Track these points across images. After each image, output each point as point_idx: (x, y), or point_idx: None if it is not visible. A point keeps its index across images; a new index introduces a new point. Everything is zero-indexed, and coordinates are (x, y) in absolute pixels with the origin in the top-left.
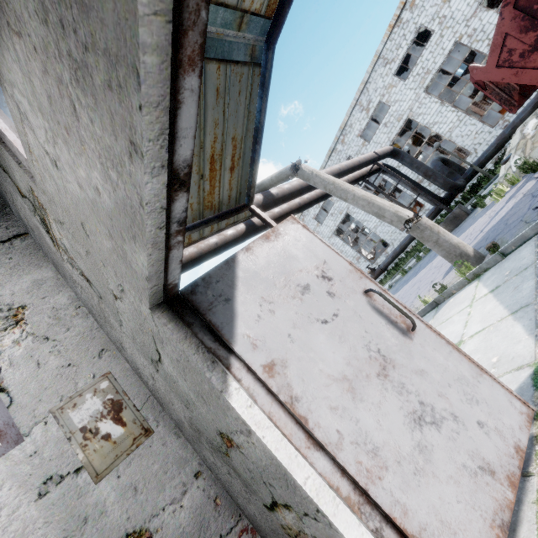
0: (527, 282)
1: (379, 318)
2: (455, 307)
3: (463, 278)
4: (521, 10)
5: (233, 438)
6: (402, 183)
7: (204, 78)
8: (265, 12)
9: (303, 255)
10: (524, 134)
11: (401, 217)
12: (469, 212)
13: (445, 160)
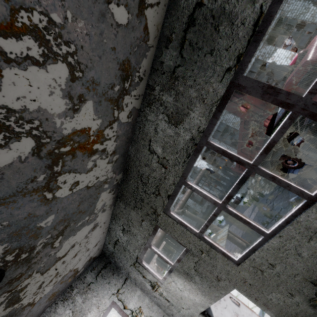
0: None
1: (233, 303)
2: None
3: None
4: None
5: None
6: (212, 181)
7: None
8: None
9: None
10: (252, 183)
11: None
12: (240, 199)
13: (226, 167)
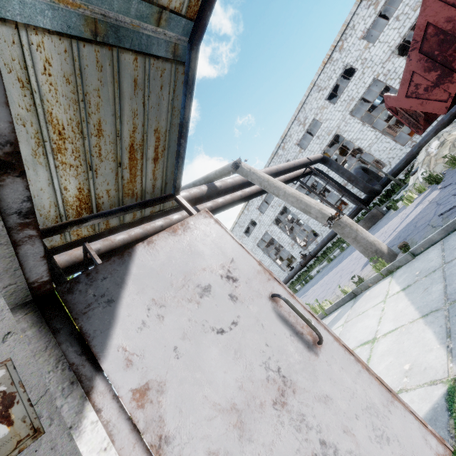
0: (436, 285)
1: (283, 327)
2: (370, 300)
3: (378, 273)
4: (425, 54)
5: None
6: (330, 185)
7: (119, 67)
8: (186, 12)
9: (209, 251)
10: (429, 152)
11: (325, 214)
12: (384, 212)
13: (366, 168)
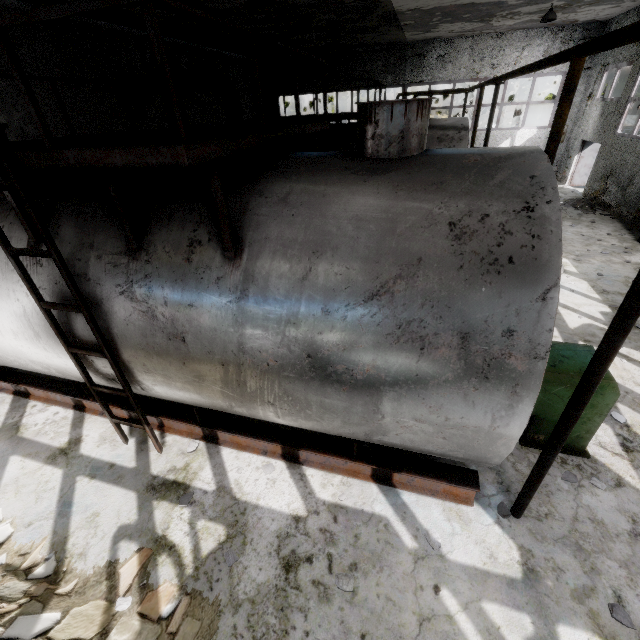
0: None
1: None
2: None
3: None
4: None
5: (571, 158)
6: None
7: None
8: None
9: None
10: None
11: None
12: None
13: None
